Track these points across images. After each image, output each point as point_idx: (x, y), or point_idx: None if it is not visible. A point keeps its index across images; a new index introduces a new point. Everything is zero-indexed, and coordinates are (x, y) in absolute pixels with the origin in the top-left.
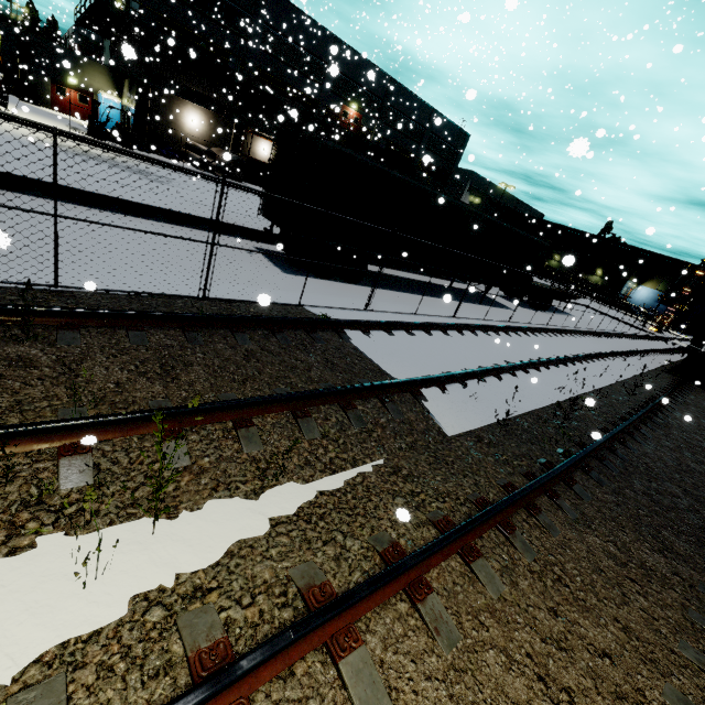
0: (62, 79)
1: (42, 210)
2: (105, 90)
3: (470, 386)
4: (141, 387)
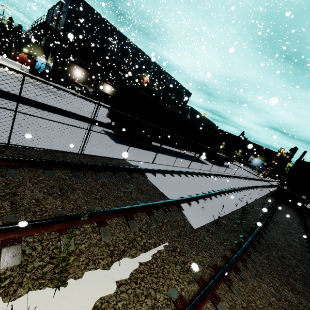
0: (20, 49)
1: (3, 104)
2: (40, 56)
3: (200, 202)
4: (50, 202)
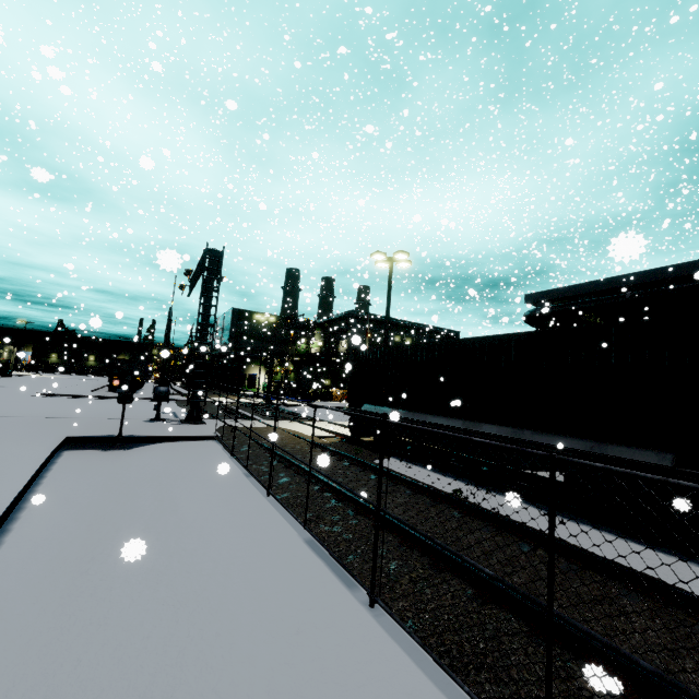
0: None
1: None
2: None
3: None
4: None
